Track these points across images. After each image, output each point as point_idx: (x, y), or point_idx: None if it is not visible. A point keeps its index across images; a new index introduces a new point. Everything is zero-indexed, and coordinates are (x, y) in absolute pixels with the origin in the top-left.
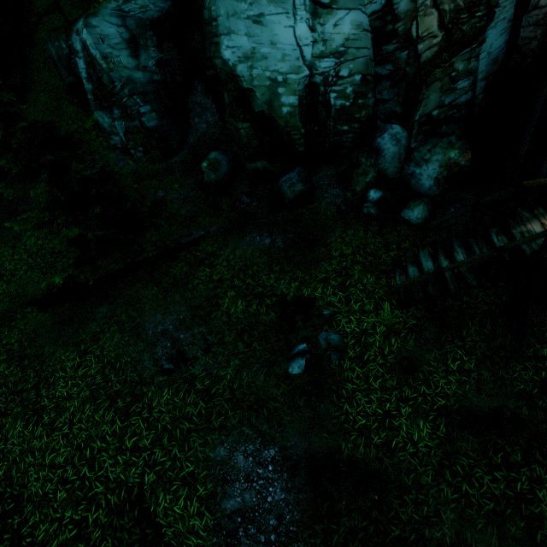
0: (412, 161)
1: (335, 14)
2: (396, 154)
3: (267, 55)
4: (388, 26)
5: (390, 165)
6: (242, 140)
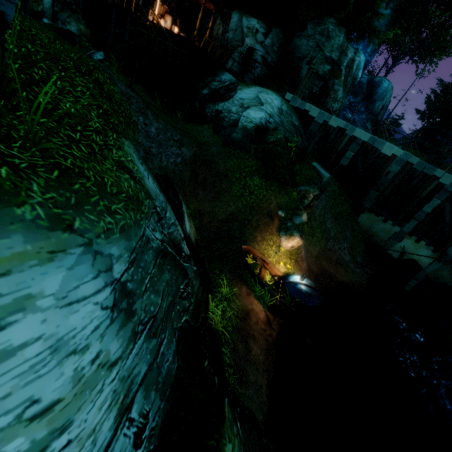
0: (59, 20)
1: None
2: (49, 6)
3: None
4: None
5: (47, 11)
6: None
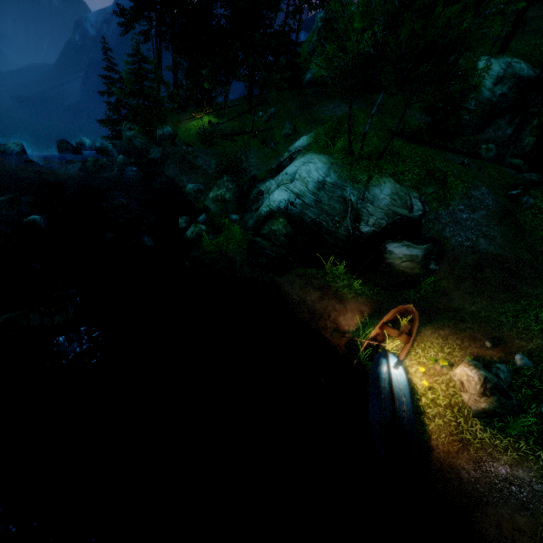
0: None
1: None
2: None
3: None
4: None
5: None
6: (521, 144)
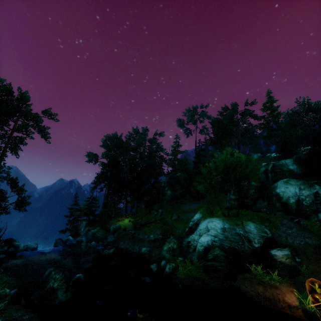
0: None
1: (304, 190)
2: None
3: (288, 192)
4: (317, 194)
5: None
6: (276, 206)
